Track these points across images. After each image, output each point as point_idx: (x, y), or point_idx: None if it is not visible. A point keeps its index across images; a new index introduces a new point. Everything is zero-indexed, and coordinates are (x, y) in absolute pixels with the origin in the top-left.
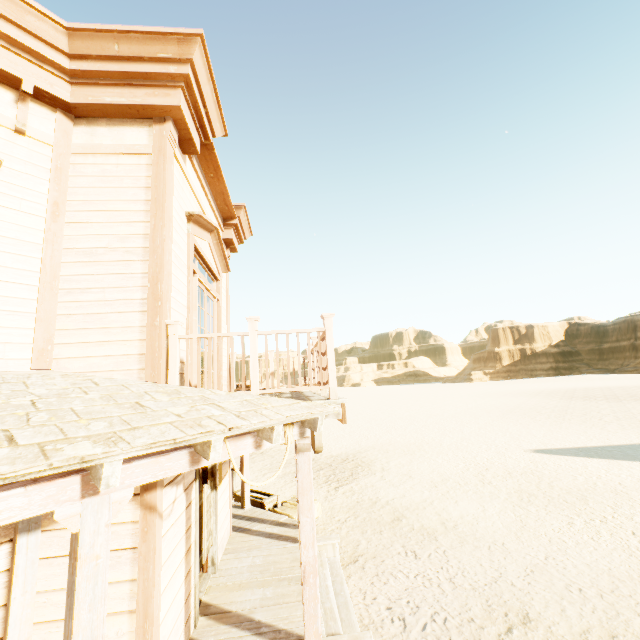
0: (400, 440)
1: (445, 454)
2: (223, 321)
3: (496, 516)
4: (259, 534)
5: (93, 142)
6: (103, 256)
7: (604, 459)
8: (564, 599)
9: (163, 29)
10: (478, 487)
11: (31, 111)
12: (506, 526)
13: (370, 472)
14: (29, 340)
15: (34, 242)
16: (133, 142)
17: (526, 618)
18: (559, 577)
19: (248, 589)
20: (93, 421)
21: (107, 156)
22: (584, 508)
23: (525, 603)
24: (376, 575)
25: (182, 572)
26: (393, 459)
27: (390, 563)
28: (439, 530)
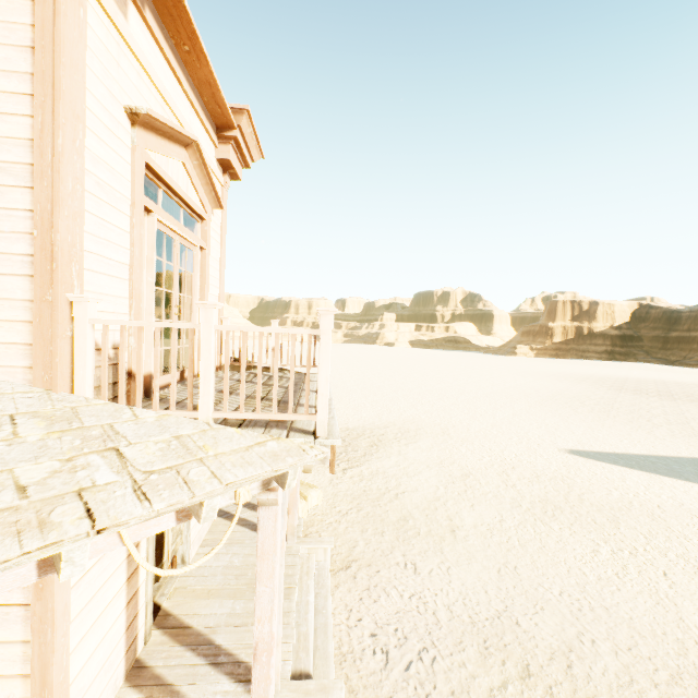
0: (425, 418)
1: (471, 443)
2: (213, 277)
3: (513, 530)
4: (245, 524)
5: None
6: None
7: (646, 472)
8: (573, 652)
9: None
10: (500, 490)
11: None
12: (523, 545)
13: (385, 455)
14: None
15: None
16: None
17: (525, 671)
18: (572, 621)
19: (217, 599)
20: None
21: None
22: (614, 533)
23: (528, 651)
24: (367, 589)
25: (120, 602)
26: (413, 441)
27: (385, 575)
28: (447, 540)
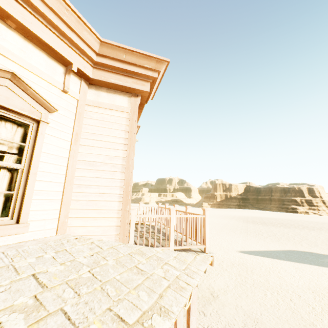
0: None
1: None
2: None
3: (234, 290)
4: None
5: (98, 100)
6: (99, 167)
7: (269, 258)
8: None
9: (151, 54)
10: (221, 272)
11: (70, 79)
12: (240, 296)
13: None
14: (56, 216)
15: (64, 156)
16: (120, 104)
17: None
18: (269, 325)
19: None
20: (137, 291)
21: (105, 109)
22: (269, 286)
23: None
24: None
25: None
26: None
27: None
28: (211, 298)
